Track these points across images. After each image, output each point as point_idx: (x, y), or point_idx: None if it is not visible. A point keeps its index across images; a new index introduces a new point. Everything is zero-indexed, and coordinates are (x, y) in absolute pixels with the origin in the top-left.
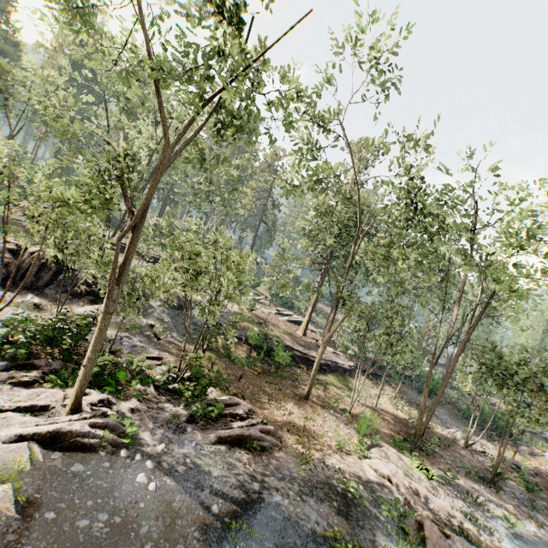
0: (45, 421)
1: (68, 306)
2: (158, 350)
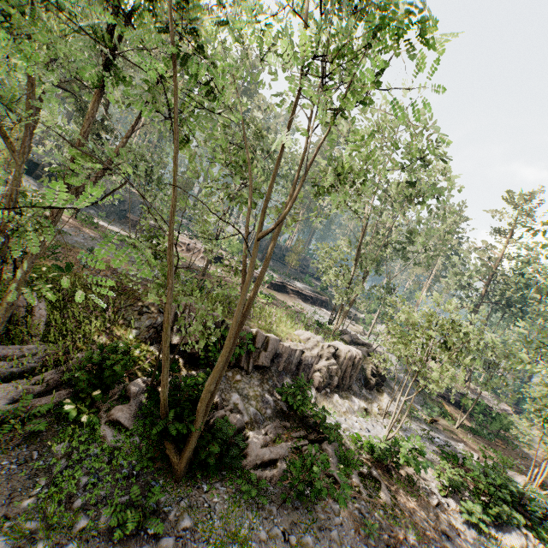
0: None
1: (377, 403)
2: (452, 440)
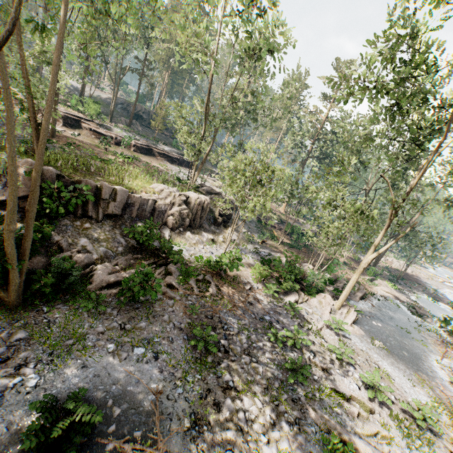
0: (341, 315)
1: (222, 235)
2: (273, 252)
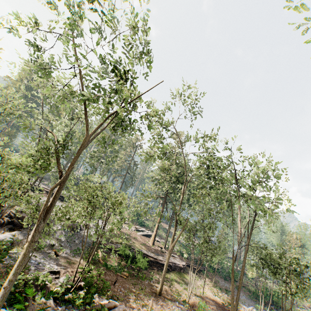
0: None
1: None
2: (56, 265)
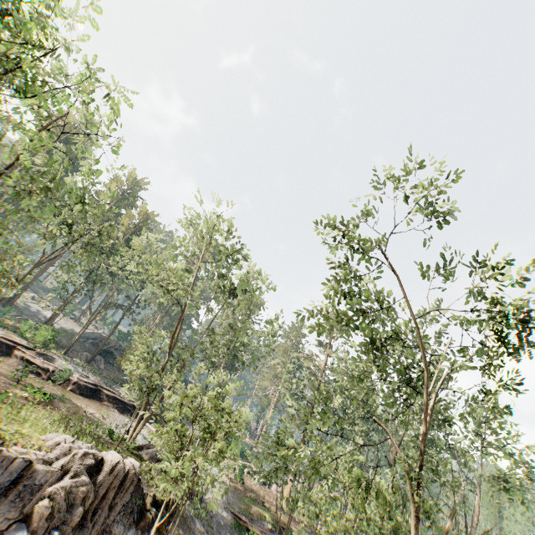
0: None
1: None
2: None
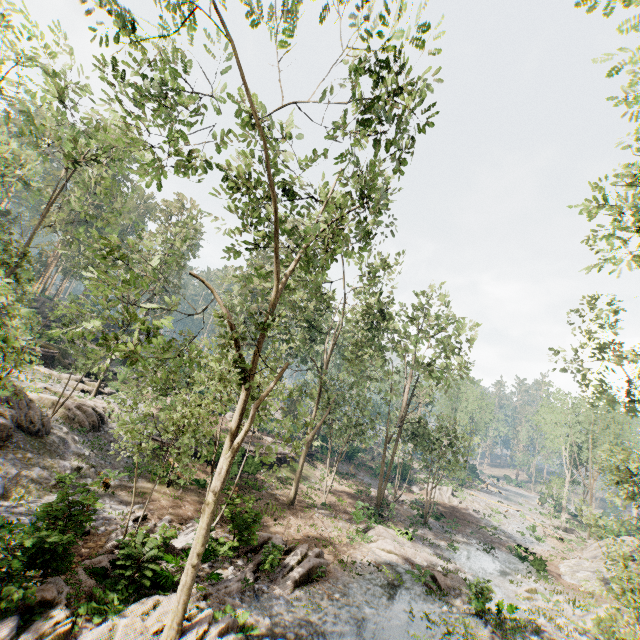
0: None
1: None
2: (124, 505)
